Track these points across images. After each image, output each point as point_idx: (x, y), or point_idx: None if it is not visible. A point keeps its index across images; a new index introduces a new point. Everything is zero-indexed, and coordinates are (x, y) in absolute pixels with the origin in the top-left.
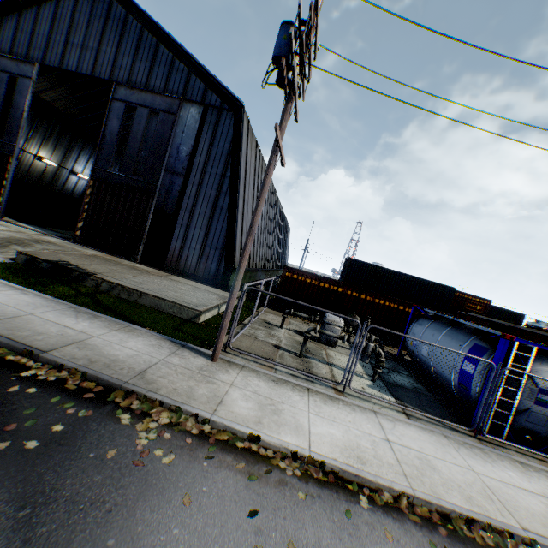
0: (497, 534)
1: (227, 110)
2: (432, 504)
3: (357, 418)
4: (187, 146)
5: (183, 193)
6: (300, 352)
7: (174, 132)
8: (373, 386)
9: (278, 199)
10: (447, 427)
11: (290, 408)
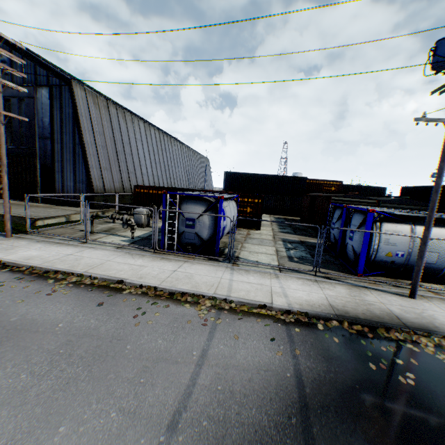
0: (68, 275)
1: (64, 86)
2: (44, 269)
3: (69, 249)
4: (48, 118)
5: (53, 151)
6: (91, 230)
7: (37, 110)
8: (126, 240)
9: (173, 139)
10: (141, 250)
11: (23, 248)
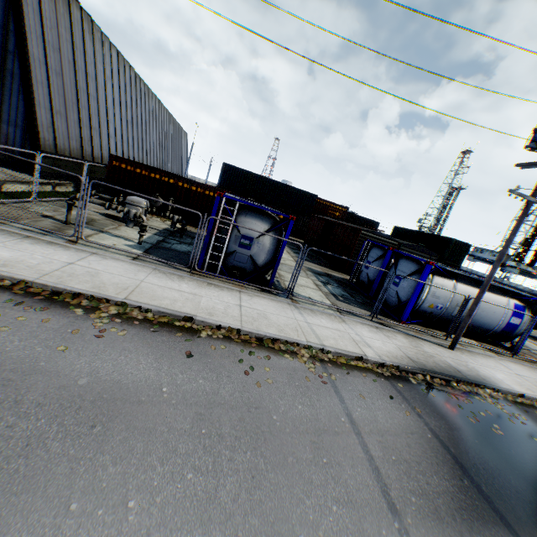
0: (98, 302)
1: None
2: (50, 287)
3: (60, 253)
4: None
5: None
6: (66, 219)
7: None
8: (133, 245)
9: (151, 92)
10: (171, 267)
11: None
